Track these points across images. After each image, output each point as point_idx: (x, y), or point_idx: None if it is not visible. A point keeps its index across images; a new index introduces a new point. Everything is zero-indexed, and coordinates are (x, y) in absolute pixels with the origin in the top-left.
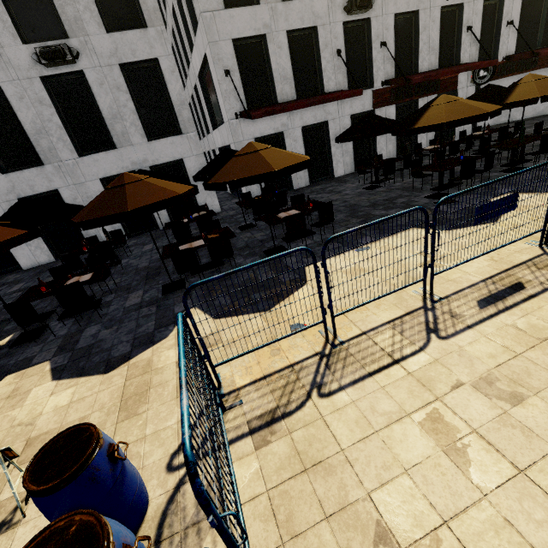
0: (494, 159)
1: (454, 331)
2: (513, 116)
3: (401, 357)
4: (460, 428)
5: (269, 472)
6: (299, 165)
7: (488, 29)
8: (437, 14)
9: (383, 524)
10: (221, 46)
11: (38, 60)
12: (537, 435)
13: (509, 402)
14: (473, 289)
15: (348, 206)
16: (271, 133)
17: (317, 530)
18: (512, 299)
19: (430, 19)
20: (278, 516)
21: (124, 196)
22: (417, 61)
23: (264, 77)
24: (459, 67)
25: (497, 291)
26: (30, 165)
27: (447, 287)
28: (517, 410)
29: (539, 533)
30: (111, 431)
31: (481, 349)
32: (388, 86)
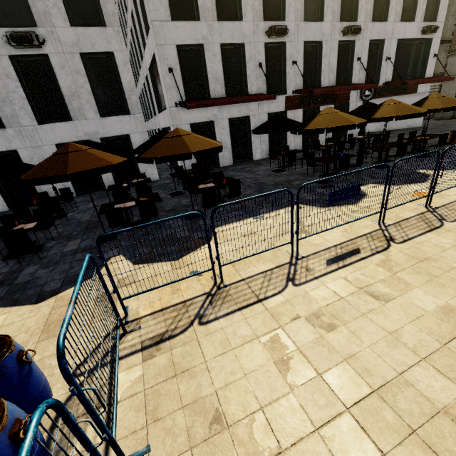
0: (369, 157)
1: (305, 281)
2: (390, 126)
3: (264, 297)
4: (289, 347)
5: (149, 377)
6: (212, 150)
7: (373, 61)
8: (336, 45)
9: (220, 410)
10: (166, 49)
11: (8, 41)
12: (336, 351)
13: (326, 329)
14: (326, 252)
15: (257, 184)
16: (204, 120)
17: (173, 416)
18: (349, 260)
19: (330, 48)
20: (148, 407)
21: (66, 162)
22: (320, 78)
23: (200, 77)
24: (349, 86)
25: (341, 254)
26: None
27: (309, 249)
28: (329, 335)
29: (318, 413)
30: (32, 348)
31: (319, 294)
32: (297, 94)
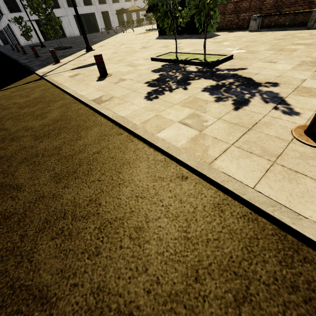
0: None
1: None
2: None
3: None
4: None
5: None
6: None
7: None
8: None
9: None
10: None
11: None
12: None
13: None
14: None
15: None
16: None
17: None
18: None
19: None
20: None
21: None
22: None
23: None
24: None
25: None
26: (103, 3)
27: None
28: None
29: None
30: None
31: None
32: None
